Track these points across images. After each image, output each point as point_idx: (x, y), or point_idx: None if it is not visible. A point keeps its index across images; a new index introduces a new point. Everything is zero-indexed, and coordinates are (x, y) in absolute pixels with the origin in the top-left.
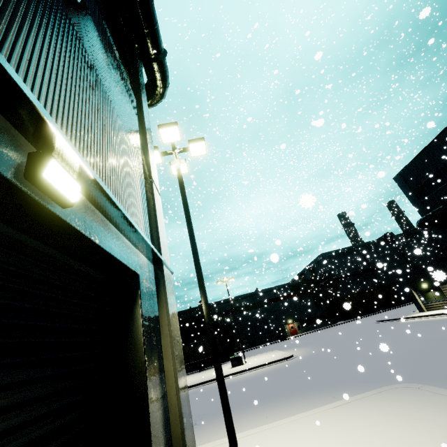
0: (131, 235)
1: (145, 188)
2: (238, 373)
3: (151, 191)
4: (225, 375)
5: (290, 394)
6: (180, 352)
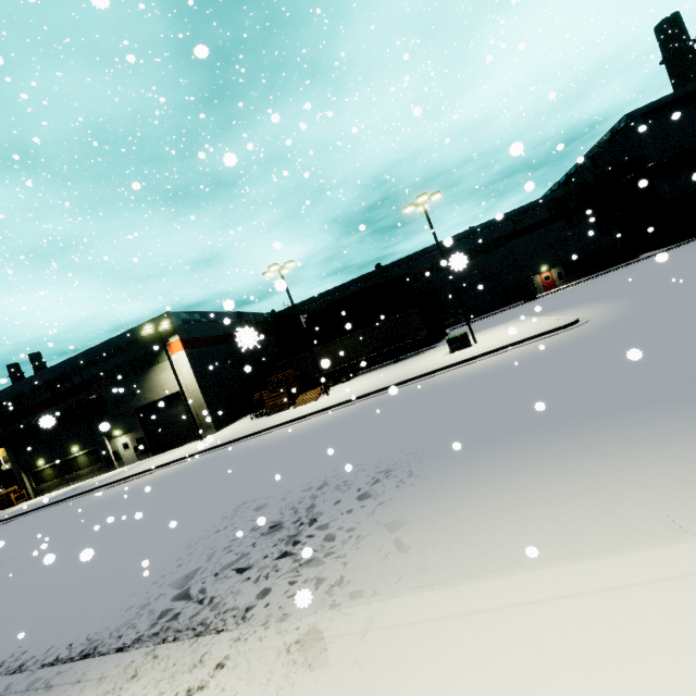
0: None
1: None
2: (467, 361)
3: None
4: (443, 367)
5: (652, 408)
6: None
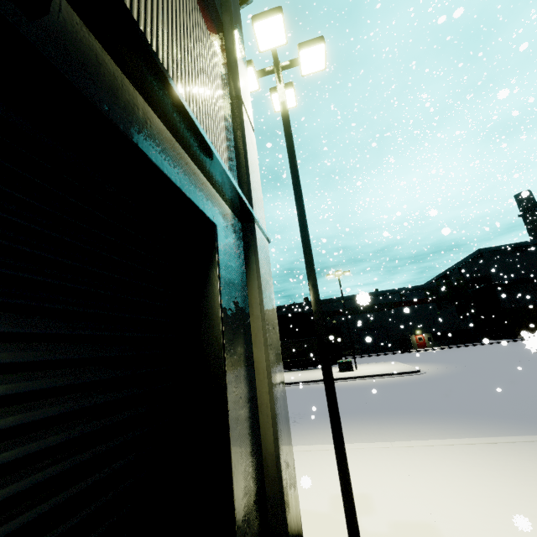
0: (200, 155)
1: (231, 114)
2: (346, 379)
3: (239, 118)
4: None
5: (415, 414)
6: (276, 342)
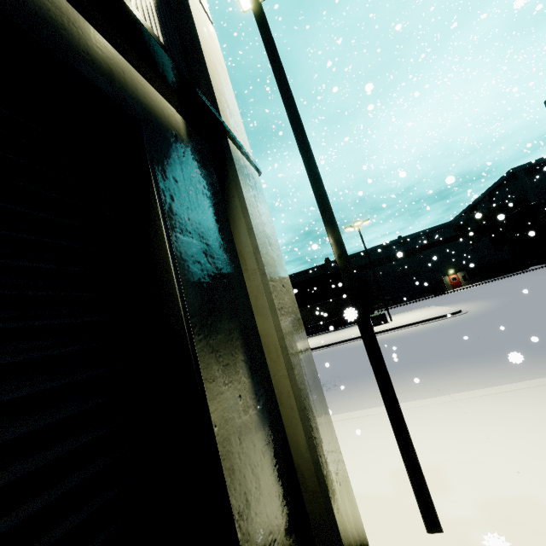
0: None
1: None
2: (382, 332)
3: None
4: None
5: (468, 358)
6: (291, 304)
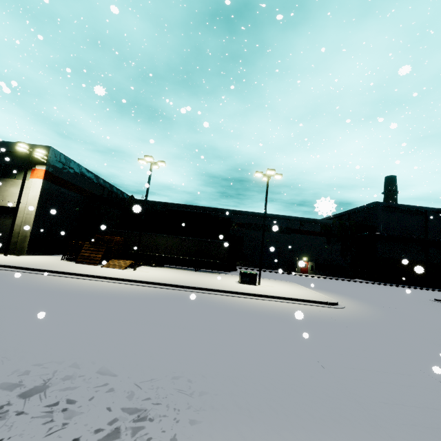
0: None
1: None
2: (253, 295)
3: None
4: (233, 291)
5: None
6: None
